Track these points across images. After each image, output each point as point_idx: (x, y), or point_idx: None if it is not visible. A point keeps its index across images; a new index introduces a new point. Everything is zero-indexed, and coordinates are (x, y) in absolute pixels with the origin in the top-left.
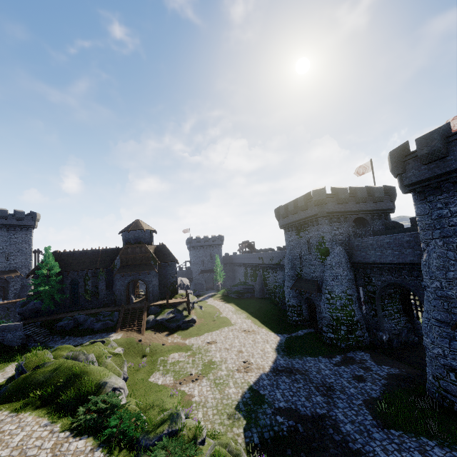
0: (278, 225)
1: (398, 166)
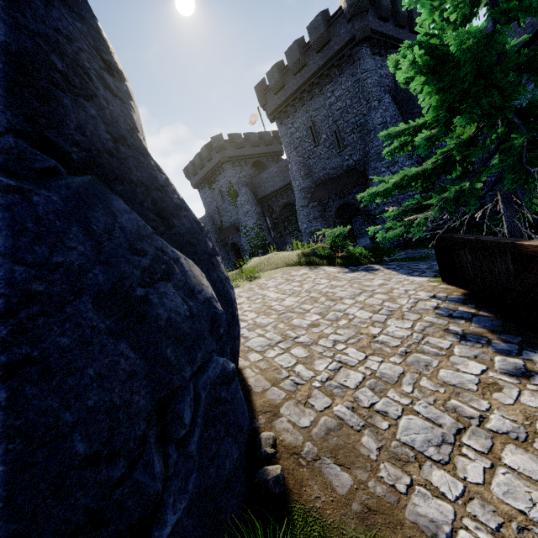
0: (191, 185)
1: (262, 99)
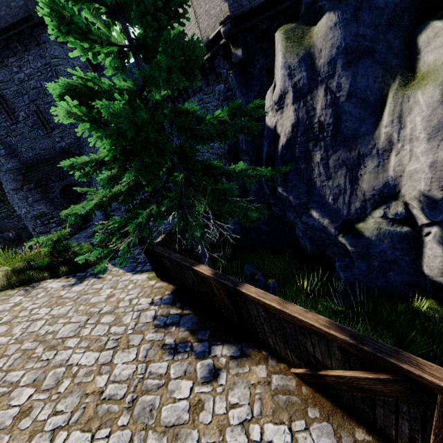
0: None
1: None
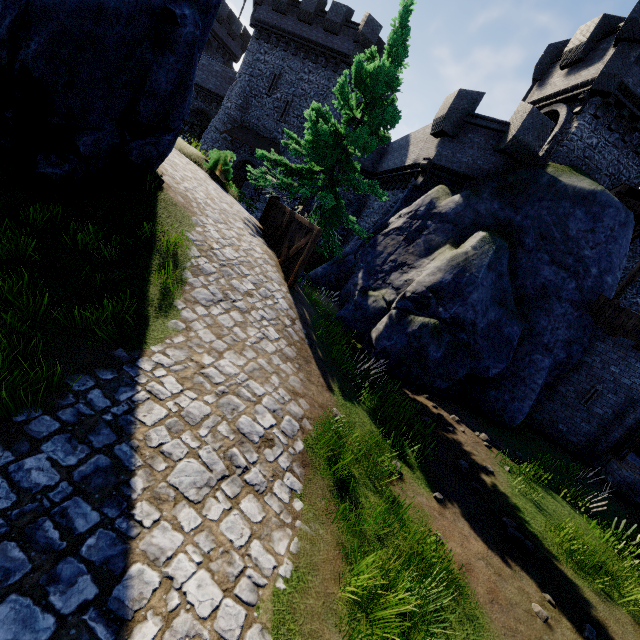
0: None
1: None
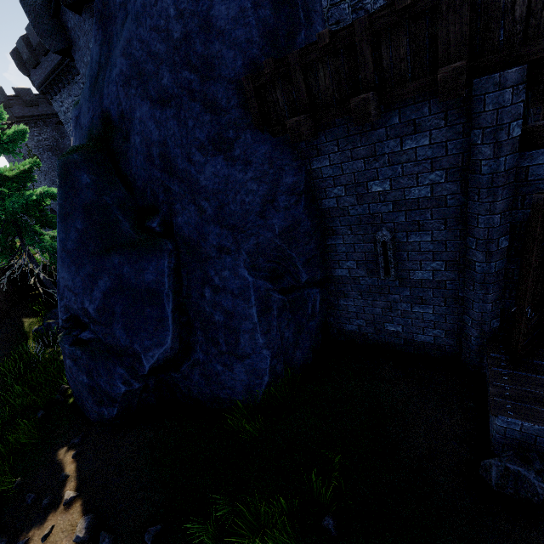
0: None
1: (23, 69)
